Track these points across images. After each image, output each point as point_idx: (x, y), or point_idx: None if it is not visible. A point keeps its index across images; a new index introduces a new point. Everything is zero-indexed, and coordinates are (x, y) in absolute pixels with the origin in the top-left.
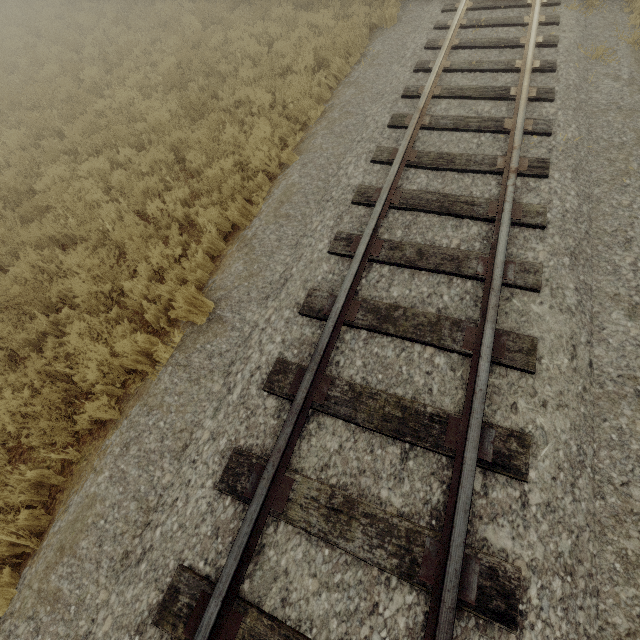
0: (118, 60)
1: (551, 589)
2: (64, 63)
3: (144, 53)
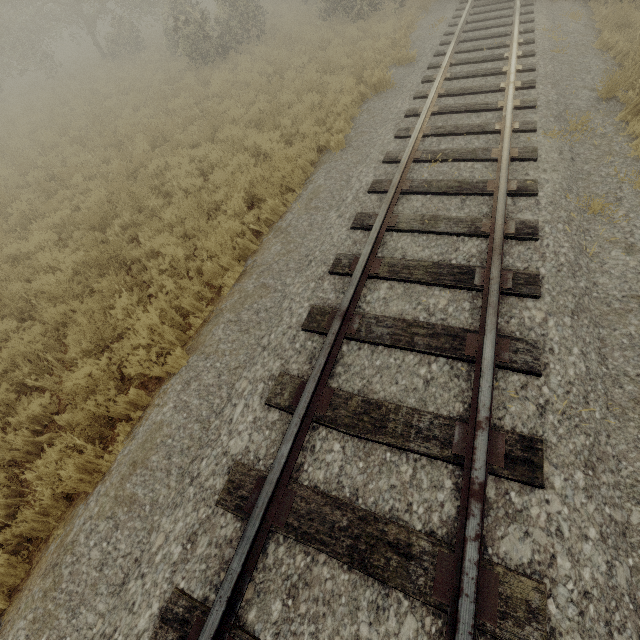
0: (59, 186)
1: None
2: None
3: (89, 176)
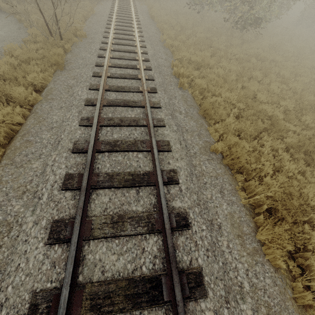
0: None
1: (142, 22)
2: None
3: None
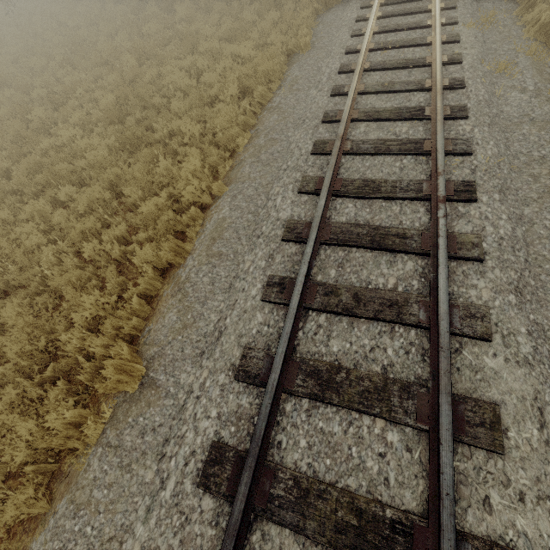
0: (64, 99)
1: None
2: (14, 106)
3: (87, 90)
